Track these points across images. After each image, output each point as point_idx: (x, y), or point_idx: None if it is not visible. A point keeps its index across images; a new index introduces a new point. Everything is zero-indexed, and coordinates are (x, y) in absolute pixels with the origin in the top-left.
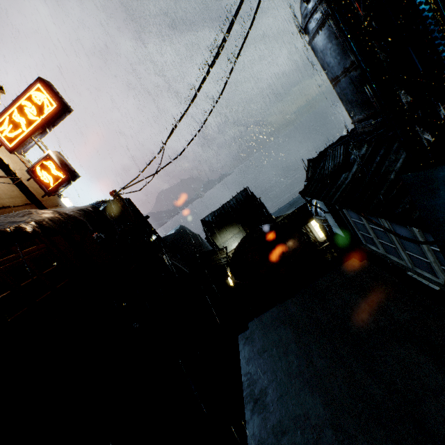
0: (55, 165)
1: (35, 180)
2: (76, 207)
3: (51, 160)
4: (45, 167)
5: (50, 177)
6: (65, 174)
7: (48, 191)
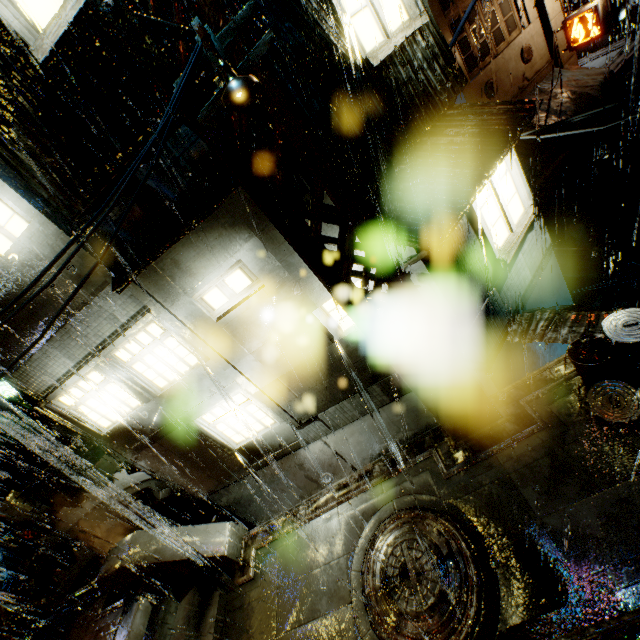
0: (595, 20)
1: (565, 35)
2: (591, 69)
3: (594, 13)
4: (583, 21)
5: (582, 33)
6: (599, 32)
7: (572, 49)
